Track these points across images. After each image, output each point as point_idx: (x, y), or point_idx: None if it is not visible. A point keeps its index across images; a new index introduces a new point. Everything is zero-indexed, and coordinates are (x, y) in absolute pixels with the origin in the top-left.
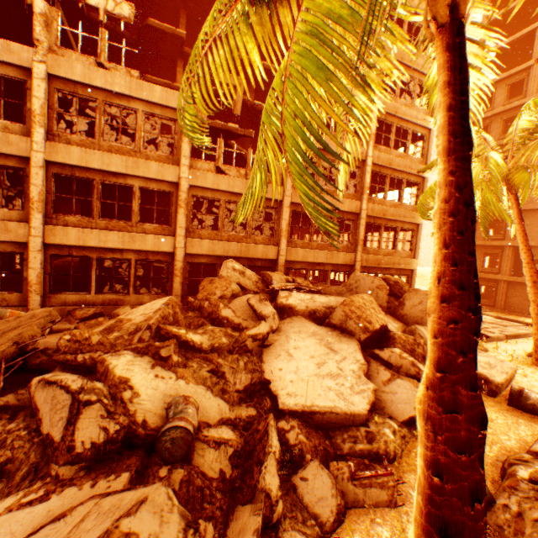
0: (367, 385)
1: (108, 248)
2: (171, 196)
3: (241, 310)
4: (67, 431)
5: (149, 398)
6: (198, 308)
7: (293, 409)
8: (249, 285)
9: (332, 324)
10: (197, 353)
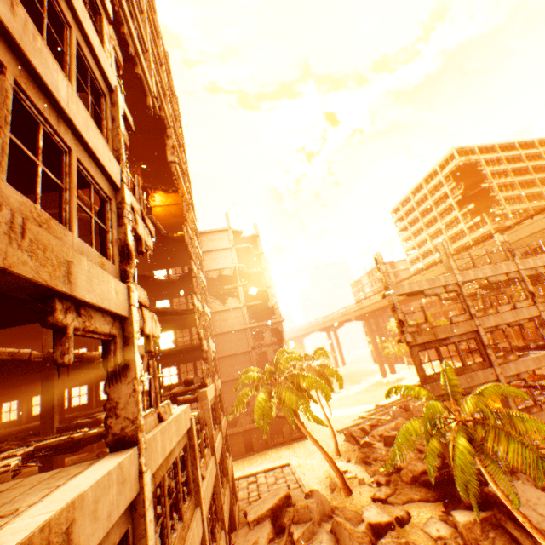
0: None
1: None
2: None
3: None
4: None
5: None
6: None
7: None
8: None
9: None
10: None
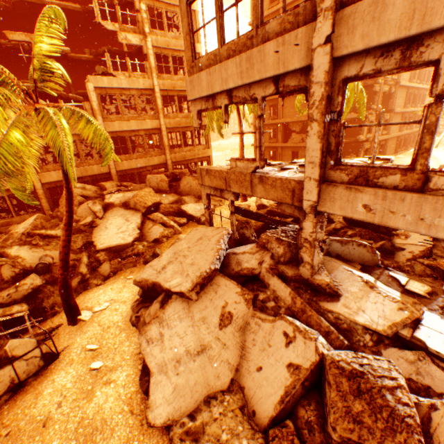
0: (136, 232)
1: None
2: None
3: (85, 211)
4: None
5: (31, 259)
6: (57, 216)
7: (103, 249)
8: (91, 194)
9: (132, 208)
10: (56, 239)
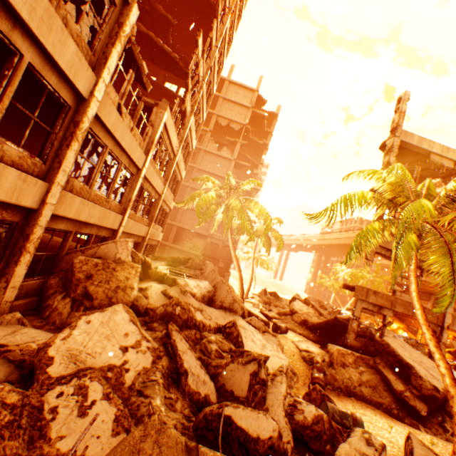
0: (274, 345)
1: None
2: (65, 111)
3: None
4: None
5: None
6: (161, 315)
7: None
8: None
9: (224, 307)
10: None
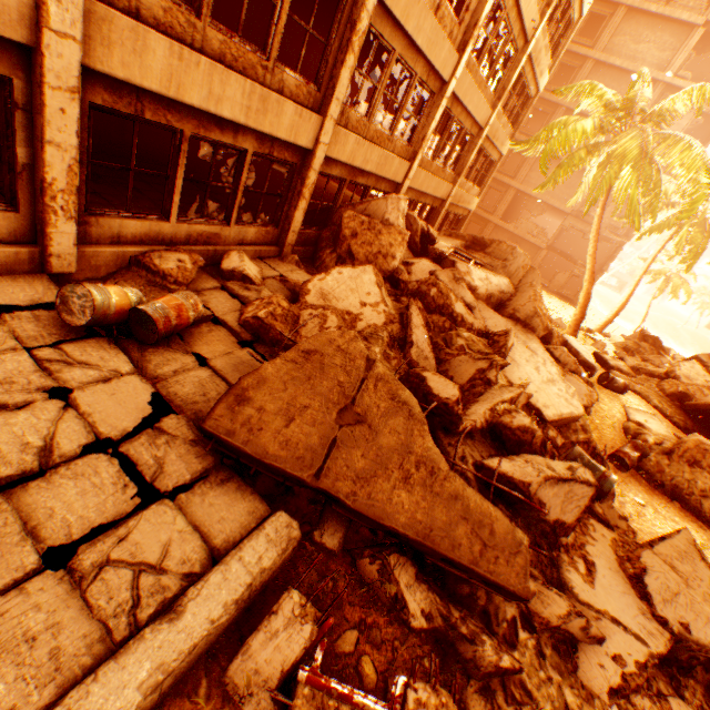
0: (572, 388)
1: (213, 115)
2: (340, 9)
3: None
4: (583, 514)
5: None
6: (413, 292)
7: (553, 420)
8: None
9: (515, 318)
10: None
